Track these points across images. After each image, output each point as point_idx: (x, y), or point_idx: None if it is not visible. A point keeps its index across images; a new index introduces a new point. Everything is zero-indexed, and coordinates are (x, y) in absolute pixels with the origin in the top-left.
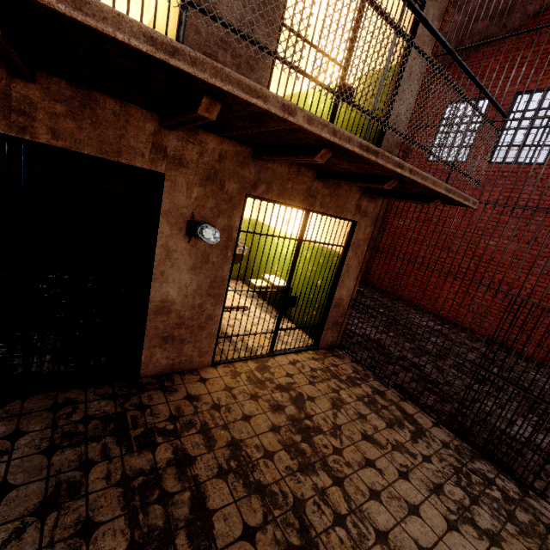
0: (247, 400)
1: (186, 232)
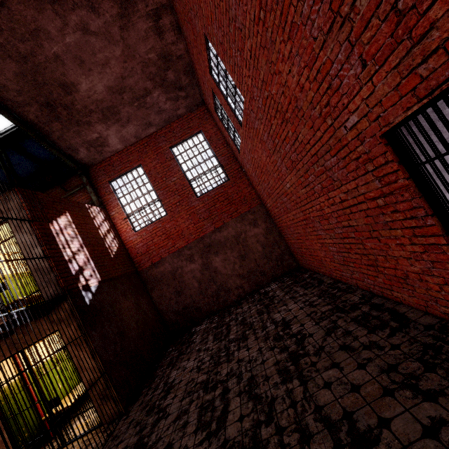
0: None
1: None
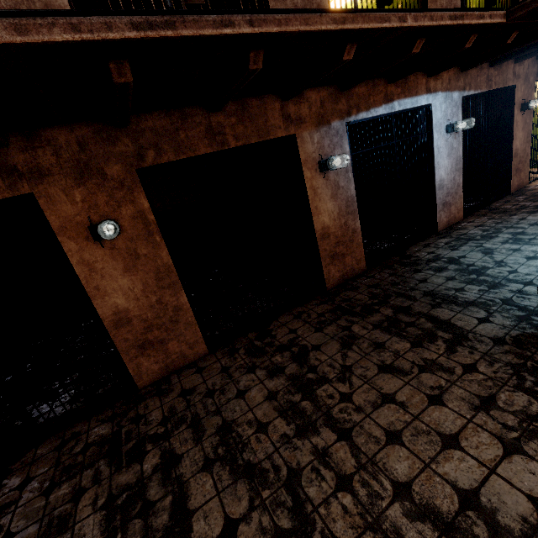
0: None
1: (523, 109)
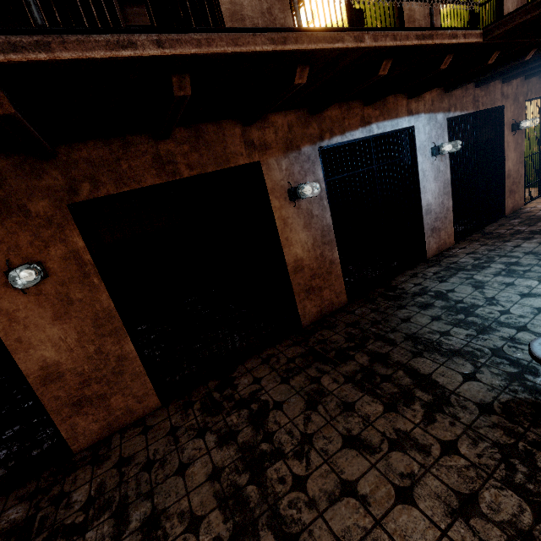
0: None
1: (513, 130)
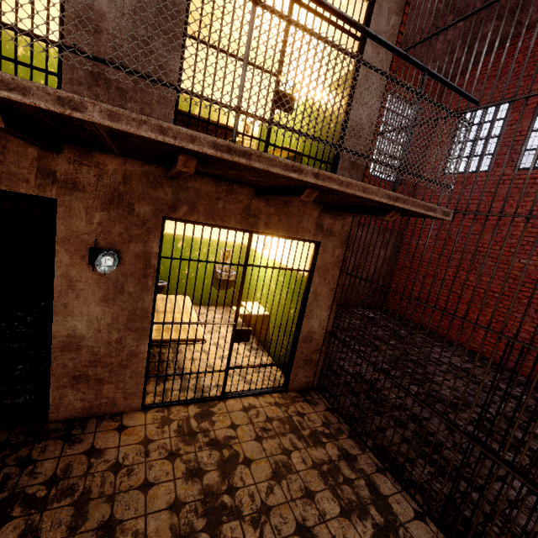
0: (160, 460)
1: (88, 260)
